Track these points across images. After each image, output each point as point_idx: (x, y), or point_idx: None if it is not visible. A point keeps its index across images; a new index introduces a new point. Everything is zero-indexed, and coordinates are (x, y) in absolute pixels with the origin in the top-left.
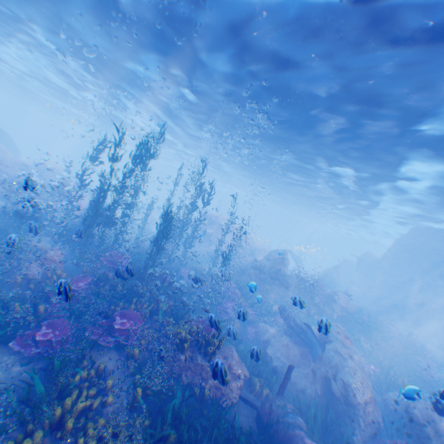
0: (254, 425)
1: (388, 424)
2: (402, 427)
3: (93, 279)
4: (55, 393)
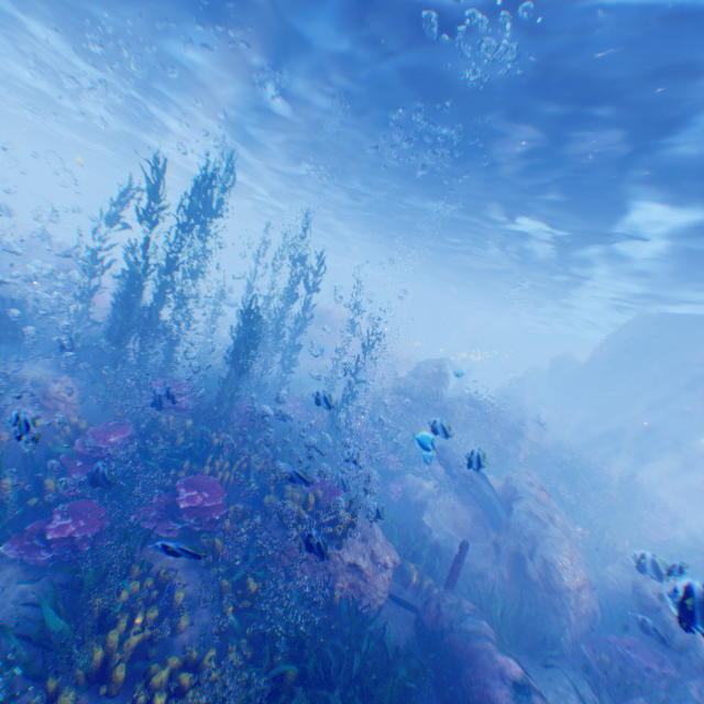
0: (414, 636)
1: (605, 612)
2: (627, 615)
3: (134, 427)
4: (90, 624)
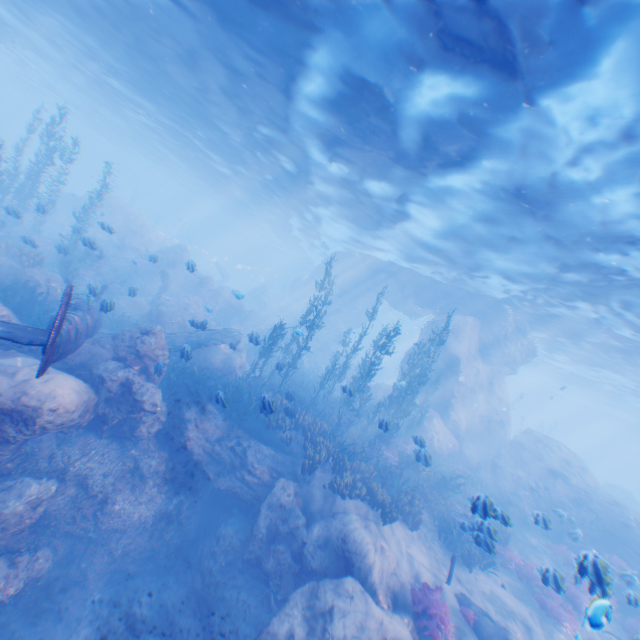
0: None
1: None
2: None
3: None
4: None
